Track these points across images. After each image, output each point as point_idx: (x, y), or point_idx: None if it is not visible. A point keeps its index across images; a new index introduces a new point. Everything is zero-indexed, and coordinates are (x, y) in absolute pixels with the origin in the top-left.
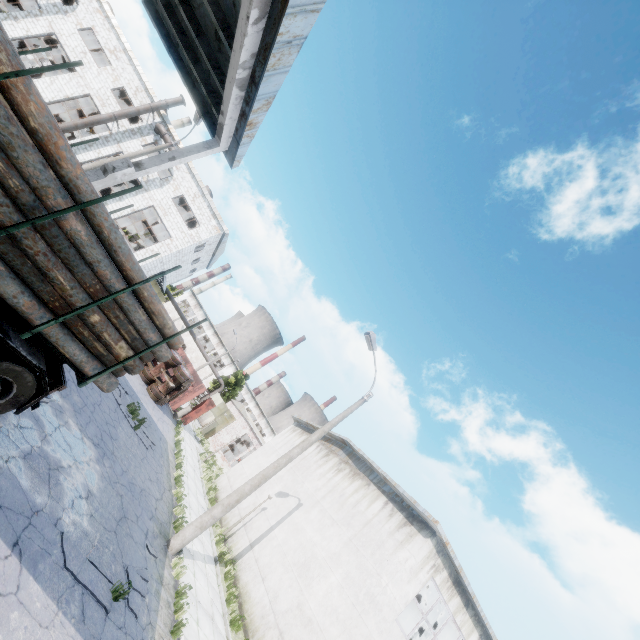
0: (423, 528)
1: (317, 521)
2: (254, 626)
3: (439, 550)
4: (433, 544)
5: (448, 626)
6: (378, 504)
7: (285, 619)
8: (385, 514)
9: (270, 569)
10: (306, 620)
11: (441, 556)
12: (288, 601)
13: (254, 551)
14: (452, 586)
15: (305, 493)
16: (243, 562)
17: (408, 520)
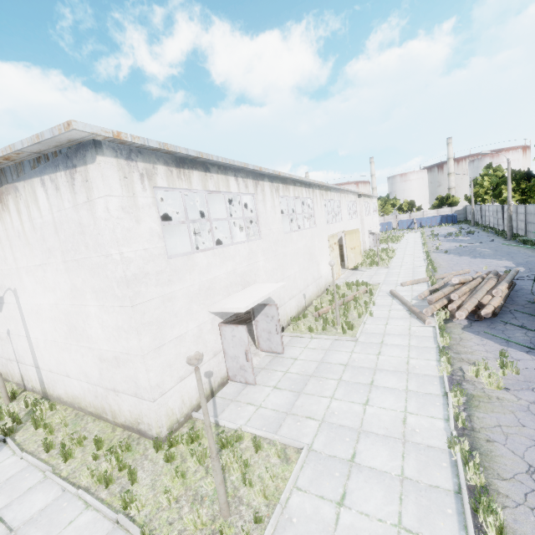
0: (84, 155)
1: (36, 286)
2: (100, 409)
3: (127, 155)
4: (112, 157)
5: (221, 196)
6: (41, 195)
7: (106, 380)
8: (54, 195)
9: (62, 365)
10: (114, 362)
11: (137, 158)
12: (93, 367)
13: (42, 368)
14: (180, 171)
15: (5, 278)
16: (48, 384)
17: (69, 169)
